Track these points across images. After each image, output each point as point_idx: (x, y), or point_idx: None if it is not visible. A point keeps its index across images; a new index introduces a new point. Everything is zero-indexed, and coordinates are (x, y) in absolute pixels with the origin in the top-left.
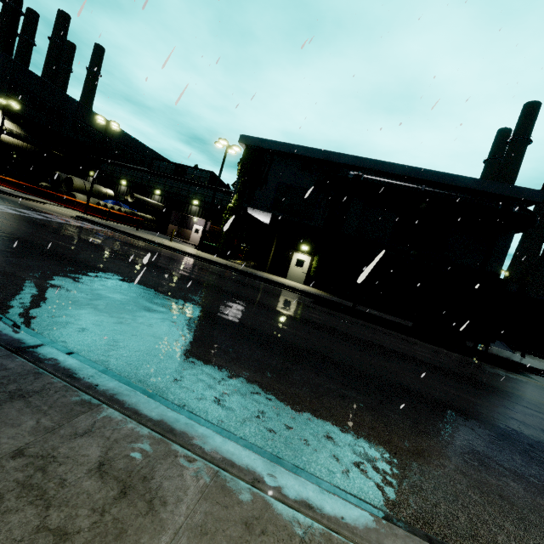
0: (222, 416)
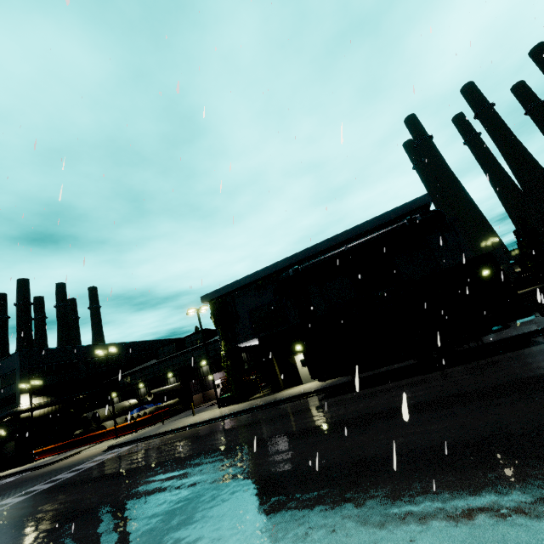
0: None
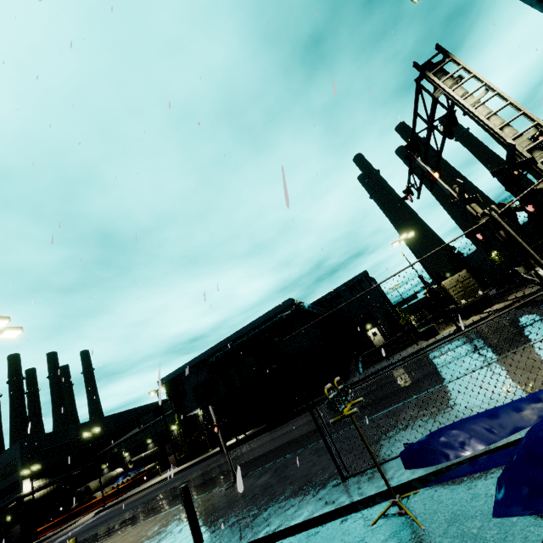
0: None
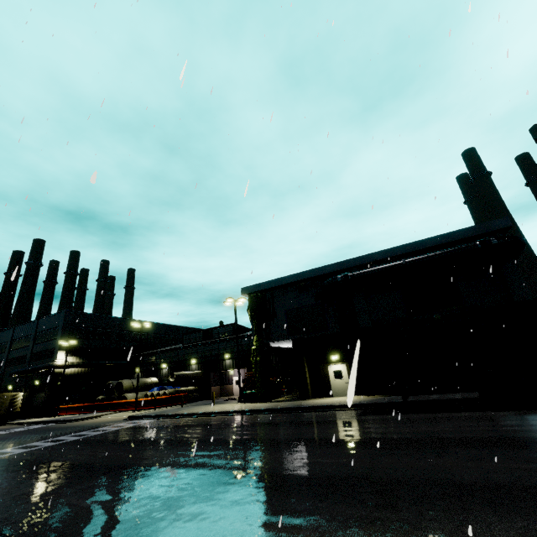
0: None
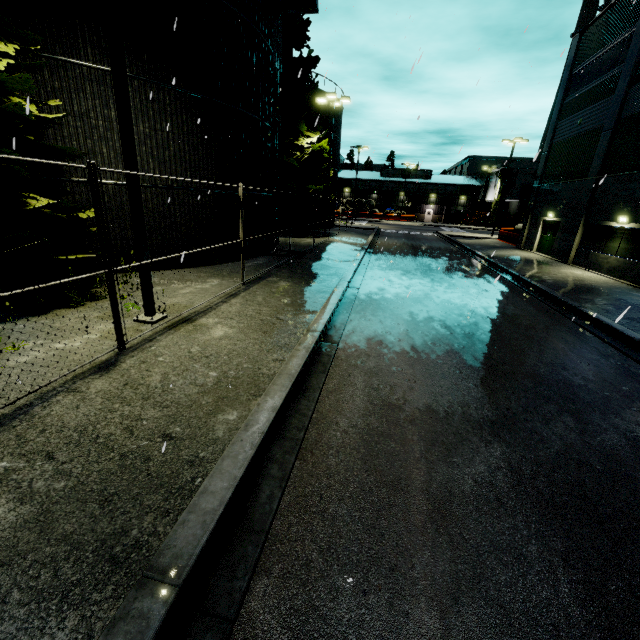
0: None
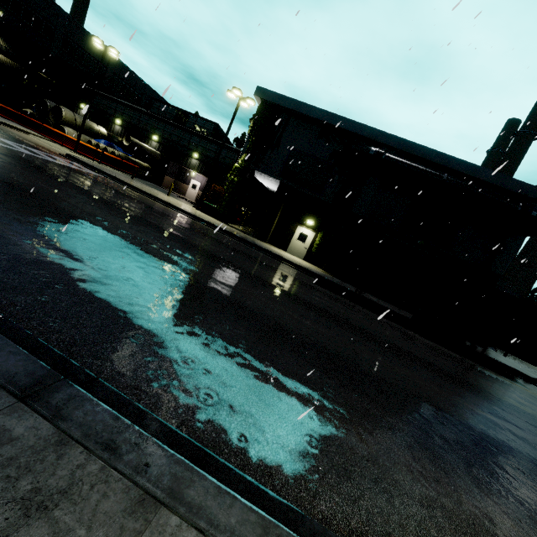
0: (289, 480)
